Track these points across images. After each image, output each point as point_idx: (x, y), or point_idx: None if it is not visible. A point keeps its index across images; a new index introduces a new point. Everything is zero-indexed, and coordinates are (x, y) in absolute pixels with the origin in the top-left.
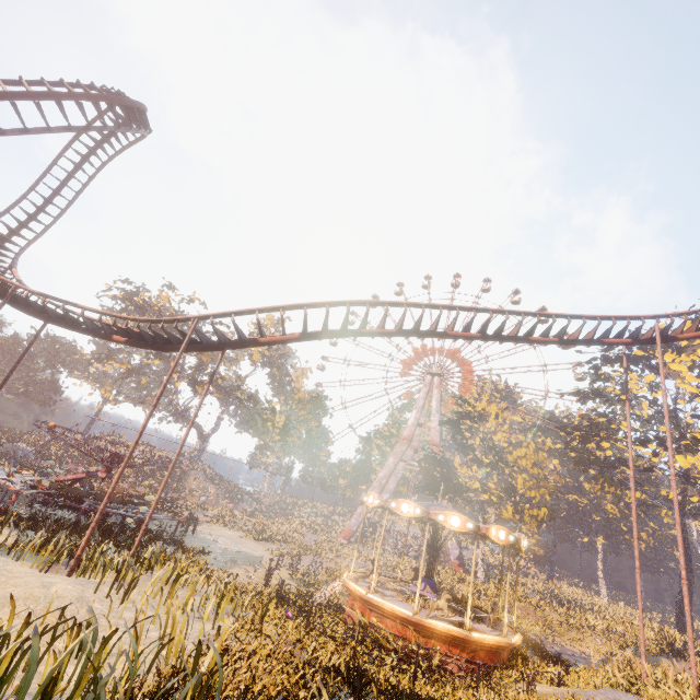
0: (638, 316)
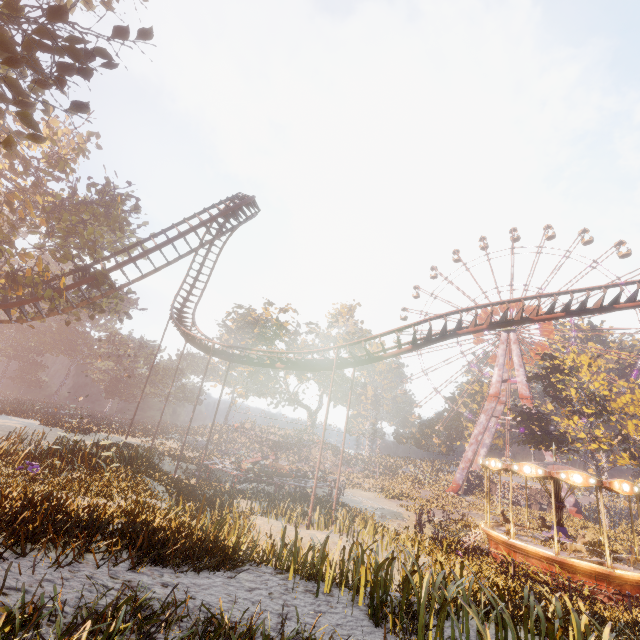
0: None
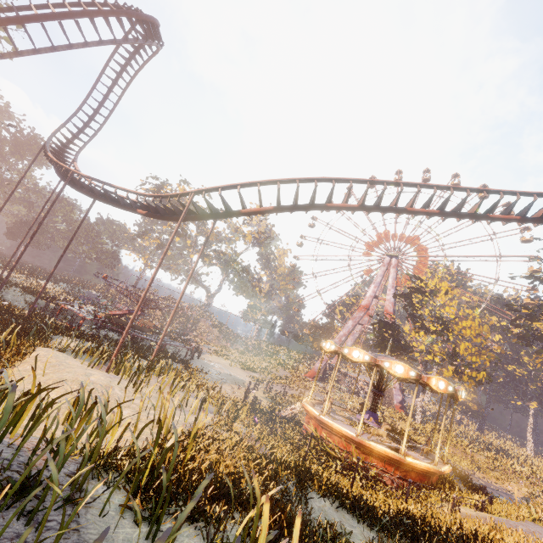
0: None
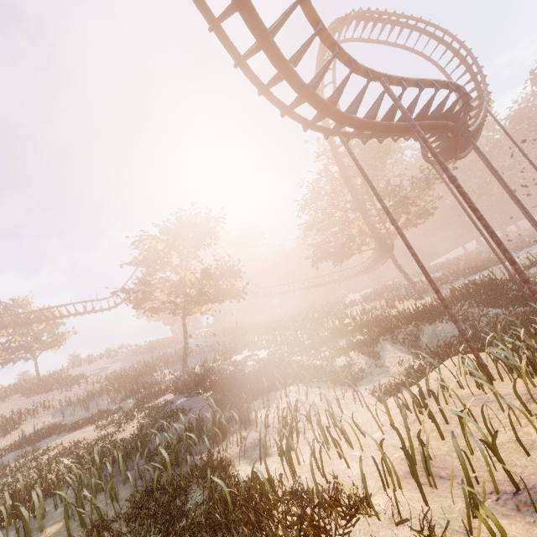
0: None
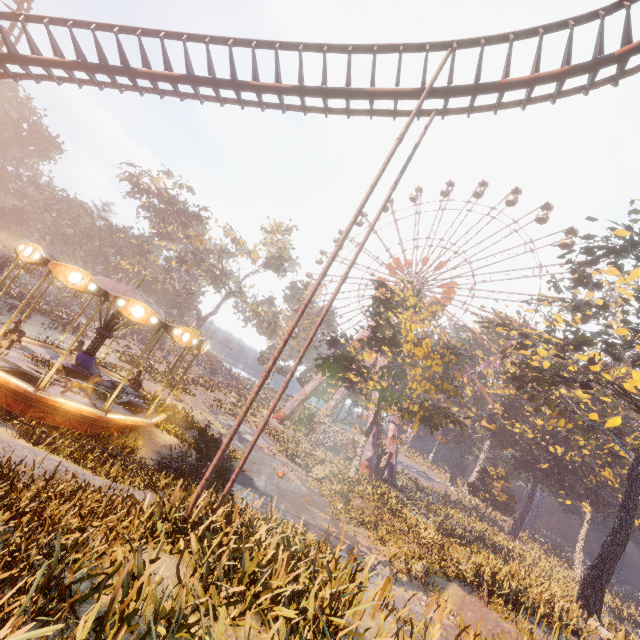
0: (421, 43)
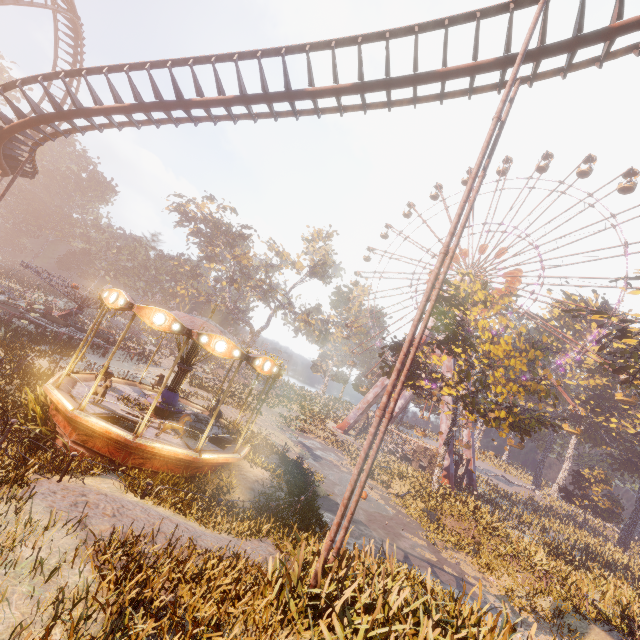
0: (502, 3)
